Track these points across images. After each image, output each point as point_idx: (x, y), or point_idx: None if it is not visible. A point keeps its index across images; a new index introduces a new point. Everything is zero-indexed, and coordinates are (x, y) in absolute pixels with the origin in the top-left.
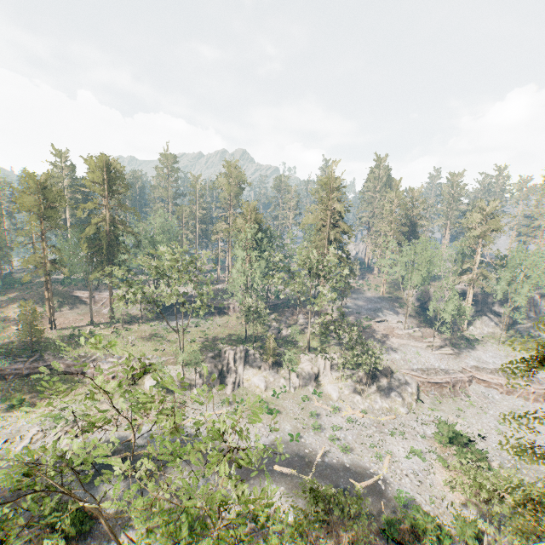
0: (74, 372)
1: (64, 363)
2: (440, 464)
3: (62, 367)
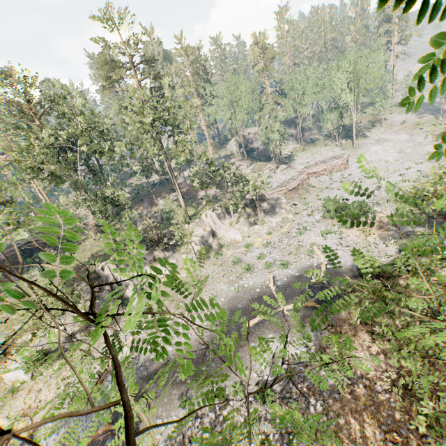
0: None
1: None
2: (344, 229)
3: None
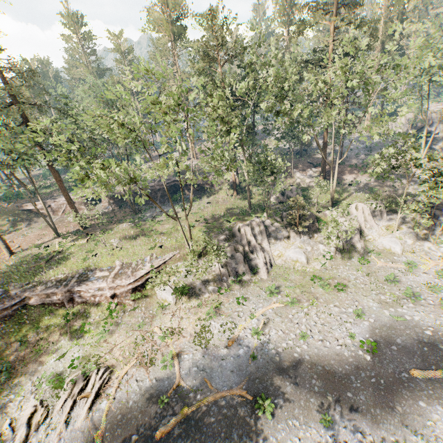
0: (58, 302)
1: (39, 294)
2: None
3: (39, 300)
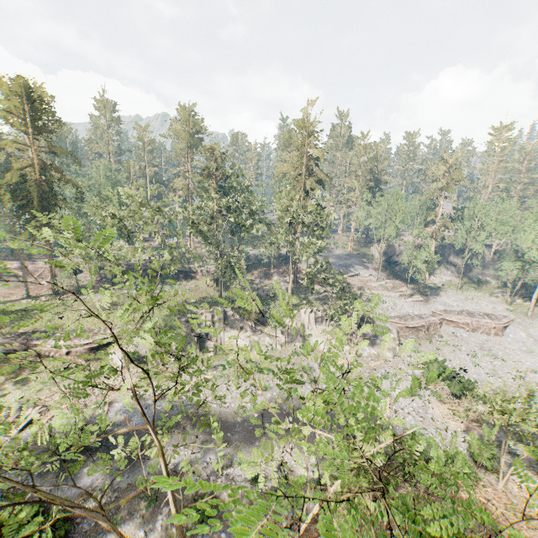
0: (12, 352)
1: None
2: (435, 399)
3: None
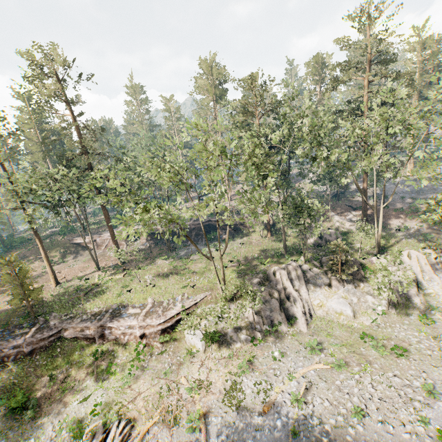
0: (89, 337)
1: (74, 327)
2: None
3: (73, 333)
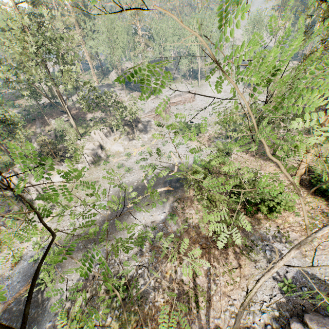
0: None
1: None
2: (189, 141)
3: None
